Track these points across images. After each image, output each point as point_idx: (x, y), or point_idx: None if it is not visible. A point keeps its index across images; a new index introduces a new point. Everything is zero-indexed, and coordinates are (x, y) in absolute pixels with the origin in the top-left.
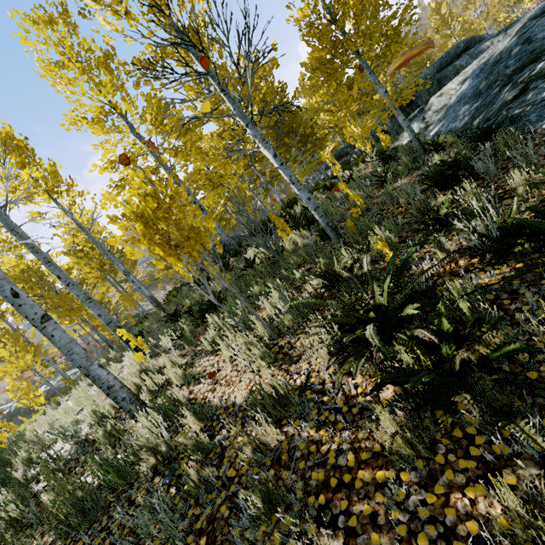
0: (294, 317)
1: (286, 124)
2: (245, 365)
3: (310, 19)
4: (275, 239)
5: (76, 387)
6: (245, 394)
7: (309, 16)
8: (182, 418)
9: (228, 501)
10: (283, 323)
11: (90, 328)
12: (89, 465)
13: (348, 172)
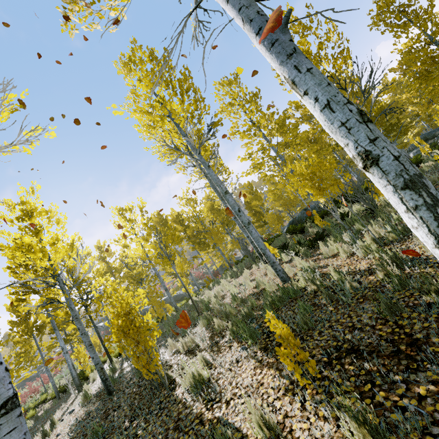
0: (396, 235)
1: (372, 118)
2: (361, 258)
3: (412, 47)
4: (372, 196)
5: (221, 280)
6: (366, 266)
7: (411, 46)
8: (328, 271)
9: (371, 291)
10: (388, 238)
11: (221, 253)
12: (261, 298)
13: (437, 151)
